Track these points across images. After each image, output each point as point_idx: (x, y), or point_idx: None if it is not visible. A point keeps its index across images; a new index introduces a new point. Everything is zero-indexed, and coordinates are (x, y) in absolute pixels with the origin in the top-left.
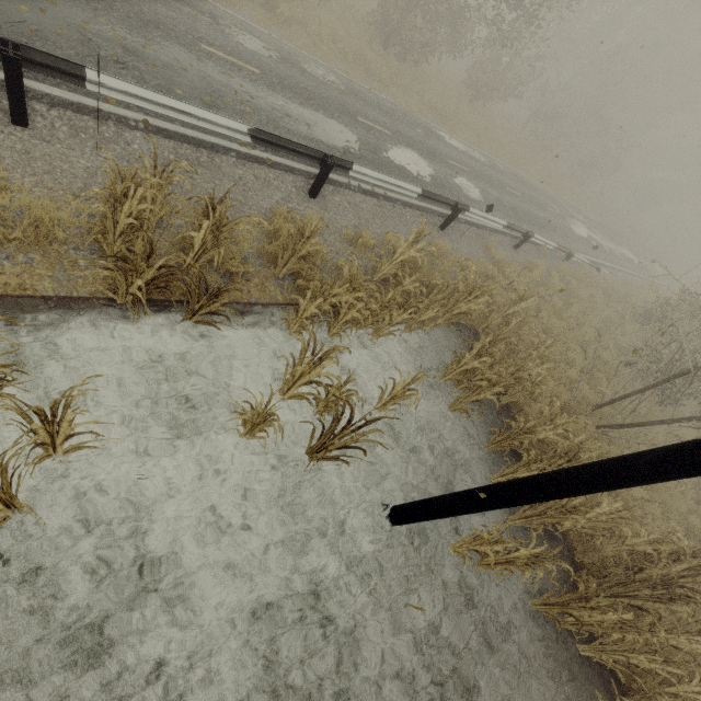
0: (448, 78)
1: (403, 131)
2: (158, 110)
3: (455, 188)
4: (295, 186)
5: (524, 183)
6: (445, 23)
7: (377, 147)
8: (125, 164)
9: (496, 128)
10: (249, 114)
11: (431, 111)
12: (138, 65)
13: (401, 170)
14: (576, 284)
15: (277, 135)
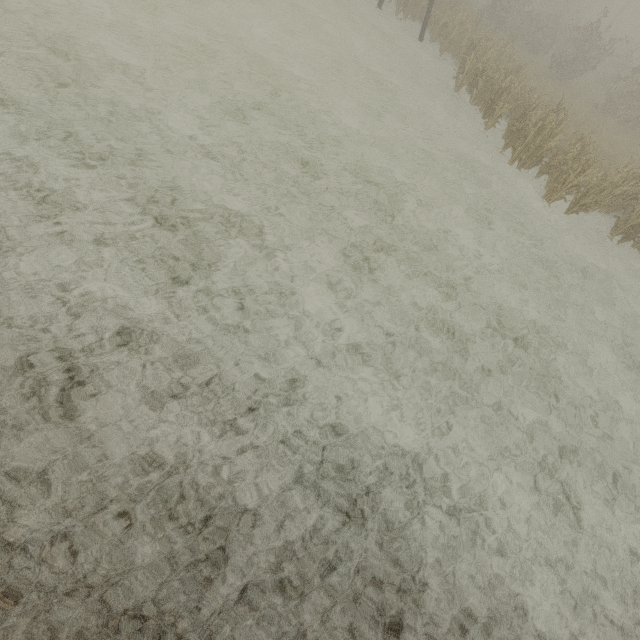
0: None
1: None
2: None
3: None
4: None
5: None
6: None
7: None
8: None
9: None
10: None
11: None
12: None
13: None
14: None
15: None
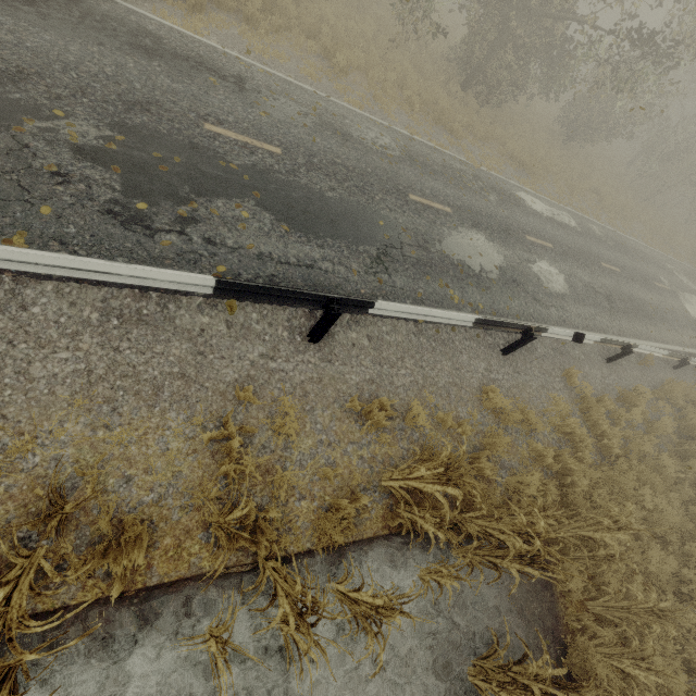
0: (539, 114)
1: (470, 204)
2: (57, 270)
3: (530, 281)
4: (289, 327)
5: (624, 249)
6: (542, 59)
7: (428, 237)
8: (2, 349)
9: (593, 173)
10: (244, 221)
11: (512, 162)
12: (90, 172)
13: (457, 267)
14: (695, 418)
15: (252, 283)
